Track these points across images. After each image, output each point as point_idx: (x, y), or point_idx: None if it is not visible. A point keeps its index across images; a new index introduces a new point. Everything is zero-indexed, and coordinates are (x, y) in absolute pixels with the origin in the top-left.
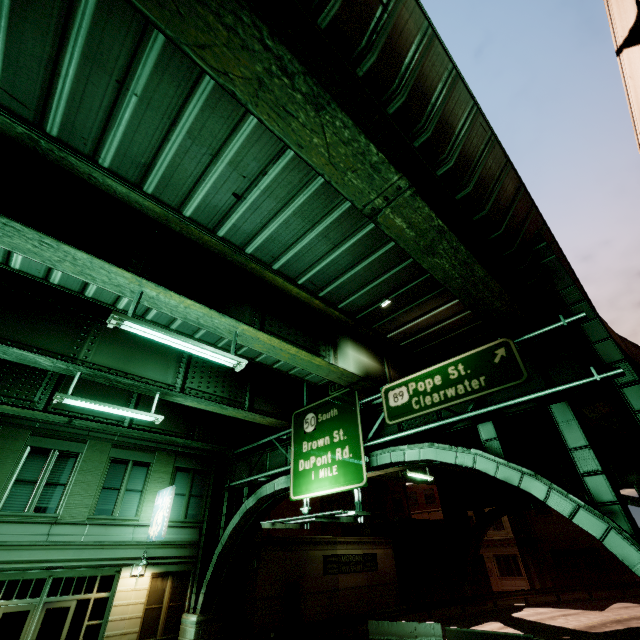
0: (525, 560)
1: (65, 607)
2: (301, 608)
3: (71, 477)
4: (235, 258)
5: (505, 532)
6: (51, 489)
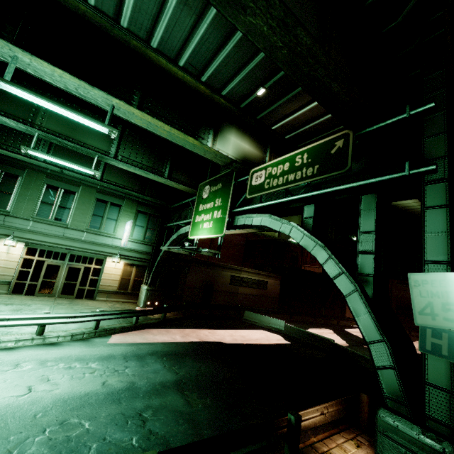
0: None
1: (78, 268)
2: (212, 297)
3: (73, 205)
4: (116, 33)
5: None
6: (62, 210)
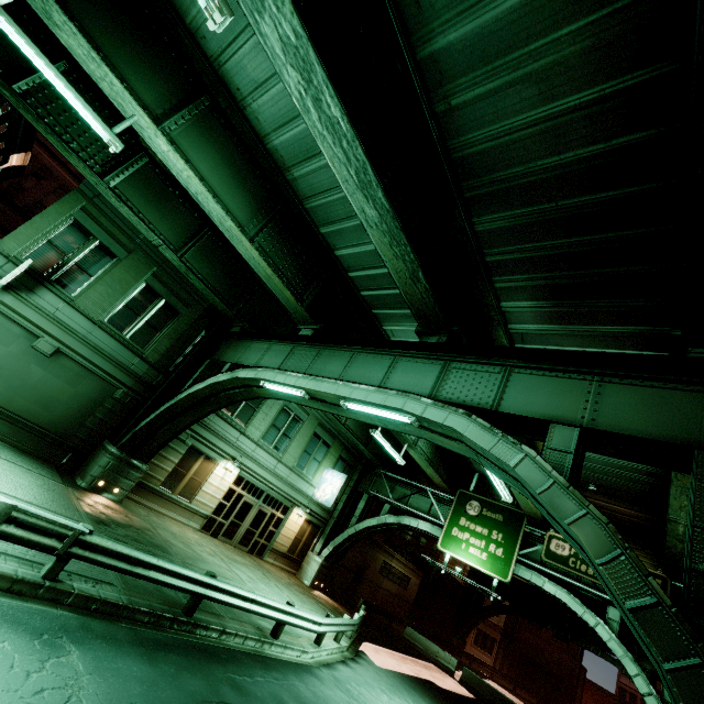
0: (499, 646)
1: (266, 513)
2: (359, 585)
3: (295, 435)
4: None
5: (498, 619)
6: (284, 438)
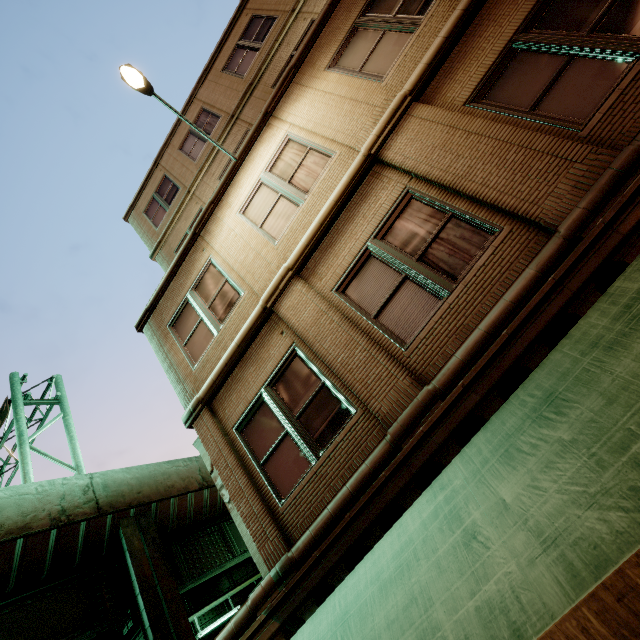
0: None
1: None
2: None
3: None
4: None
5: None
6: None
